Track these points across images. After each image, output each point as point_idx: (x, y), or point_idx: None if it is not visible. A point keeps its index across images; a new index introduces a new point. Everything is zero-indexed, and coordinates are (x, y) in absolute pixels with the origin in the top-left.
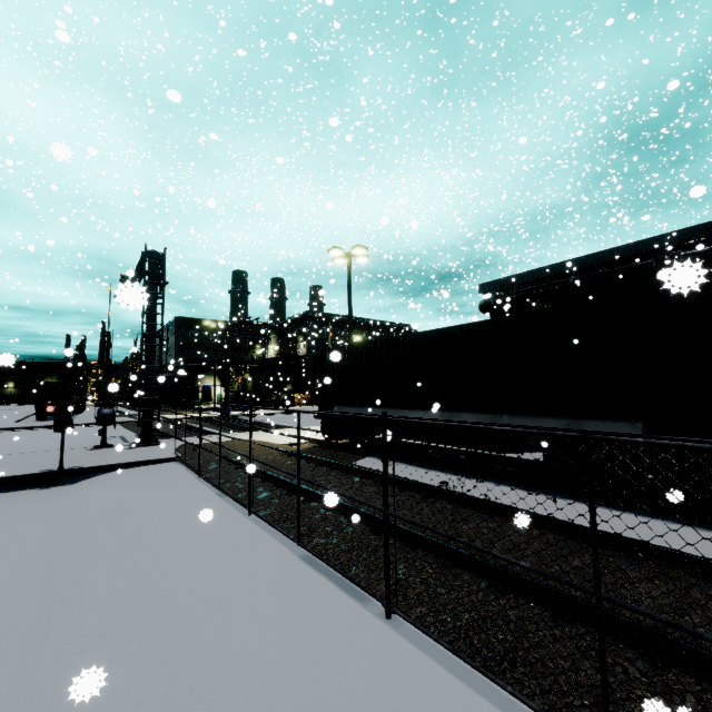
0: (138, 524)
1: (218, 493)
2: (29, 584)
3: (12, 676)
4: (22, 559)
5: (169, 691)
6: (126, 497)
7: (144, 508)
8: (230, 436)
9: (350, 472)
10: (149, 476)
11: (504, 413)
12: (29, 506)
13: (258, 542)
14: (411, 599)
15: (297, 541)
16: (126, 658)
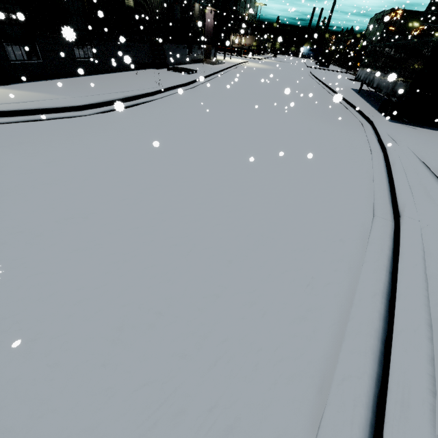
0: None
1: None
2: None
3: None
4: None
5: None
6: None
7: None
8: None
9: None
10: None
11: None
12: None
13: None
14: None
15: None
16: None
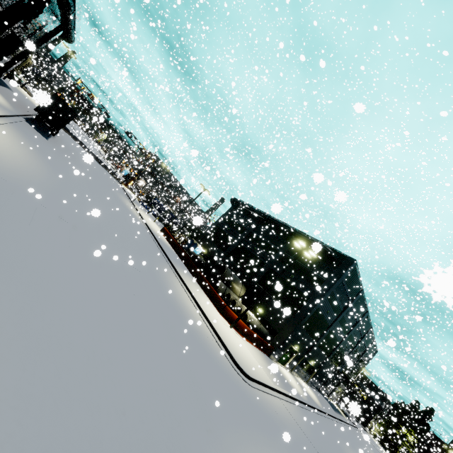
0: None
1: None
2: None
3: None
4: None
5: None
6: None
7: None
8: None
9: None
10: None
11: None
12: None
13: None
14: None
15: None
16: None
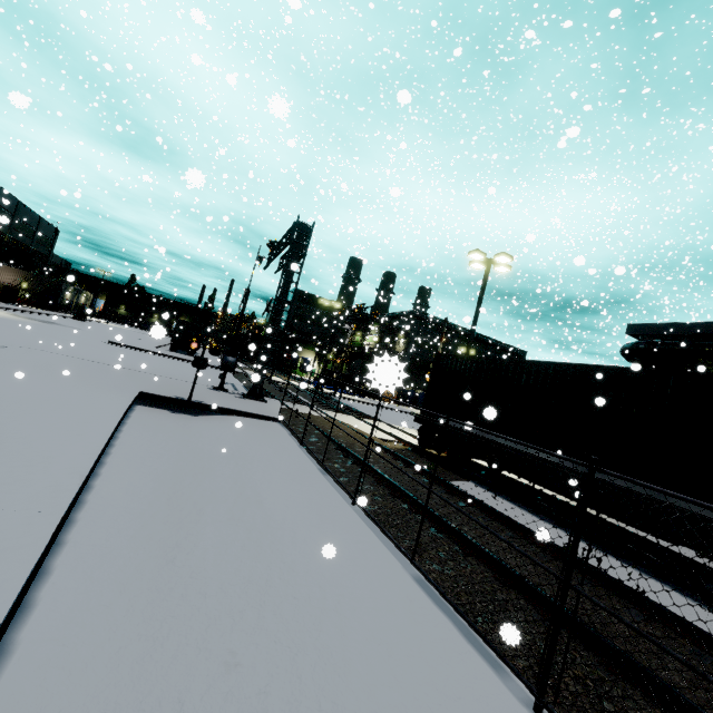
0: (252, 476)
1: (320, 469)
2: (161, 500)
3: (146, 592)
4: (157, 473)
5: (296, 693)
6: (239, 444)
7: (255, 461)
8: (326, 413)
9: (454, 493)
10: (258, 430)
11: (675, 490)
12: (163, 425)
13: (366, 540)
14: (565, 698)
15: (411, 557)
16: (248, 624)
